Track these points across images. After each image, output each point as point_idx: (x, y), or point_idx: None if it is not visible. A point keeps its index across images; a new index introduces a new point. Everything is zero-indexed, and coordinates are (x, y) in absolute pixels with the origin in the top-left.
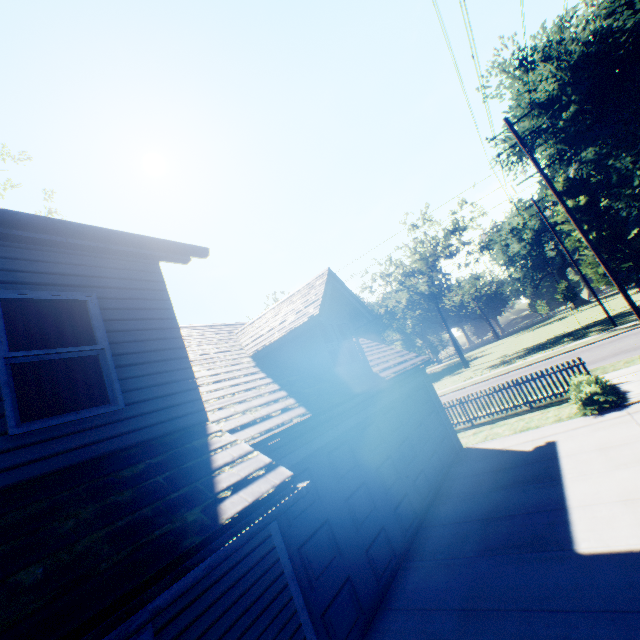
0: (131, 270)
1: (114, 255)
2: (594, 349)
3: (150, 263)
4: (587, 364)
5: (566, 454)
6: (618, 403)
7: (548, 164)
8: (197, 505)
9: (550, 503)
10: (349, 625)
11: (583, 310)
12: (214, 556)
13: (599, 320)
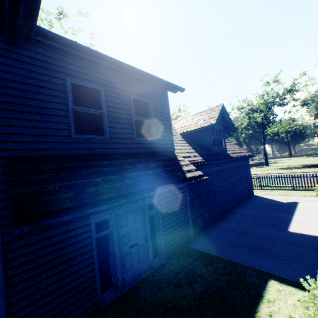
0: (160, 93)
1: (156, 87)
2: None
3: (165, 91)
4: None
5: (300, 207)
6: None
7: None
8: (179, 172)
9: (285, 218)
10: (200, 225)
11: None
12: (187, 183)
13: None
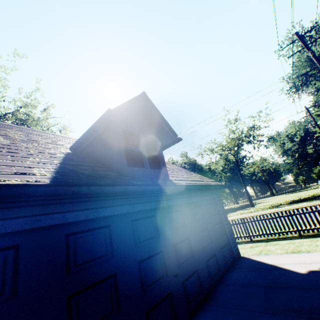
0: None
1: None
2: None
3: None
4: None
5: None
6: None
7: None
8: None
9: None
10: None
11: None
12: None
13: None
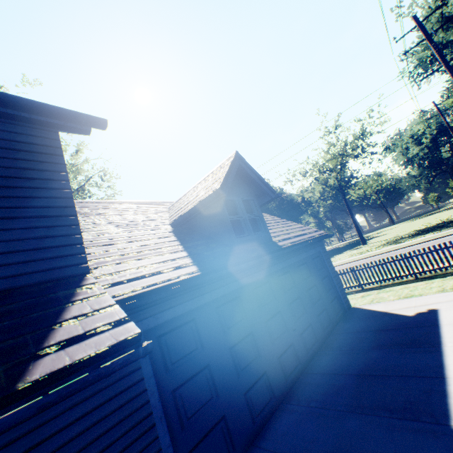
0: (24, 134)
1: (6, 119)
2: None
3: (48, 130)
4: None
5: (448, 323)
6: None
7: None
8: (7, 362)
9: (427, 369)
10: None
11: None
12: None
13: None
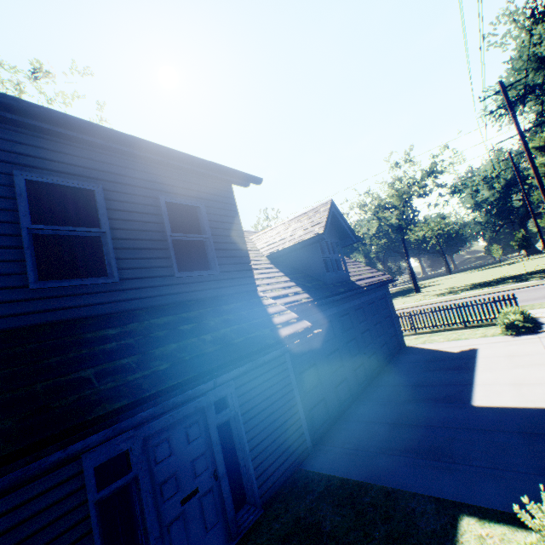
0: (218, 189)
1: (210, 179)
2: (530, 291)
3: (227, 185)
4: (520, 301)
5: (482, 356)
6: (533, 330)
7: (529, 128)
8: (267, 328)
9: (462, 381)
10: (322, 421)
11: (533, 259)
12: (283, 348)
13: (544, 269)
